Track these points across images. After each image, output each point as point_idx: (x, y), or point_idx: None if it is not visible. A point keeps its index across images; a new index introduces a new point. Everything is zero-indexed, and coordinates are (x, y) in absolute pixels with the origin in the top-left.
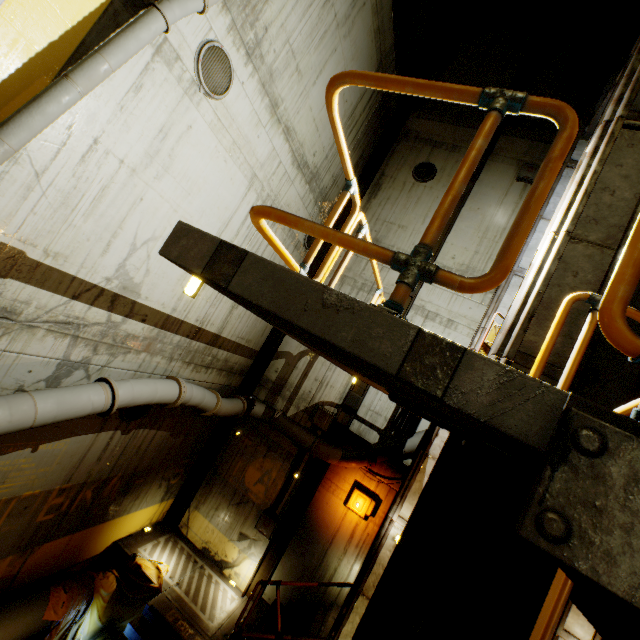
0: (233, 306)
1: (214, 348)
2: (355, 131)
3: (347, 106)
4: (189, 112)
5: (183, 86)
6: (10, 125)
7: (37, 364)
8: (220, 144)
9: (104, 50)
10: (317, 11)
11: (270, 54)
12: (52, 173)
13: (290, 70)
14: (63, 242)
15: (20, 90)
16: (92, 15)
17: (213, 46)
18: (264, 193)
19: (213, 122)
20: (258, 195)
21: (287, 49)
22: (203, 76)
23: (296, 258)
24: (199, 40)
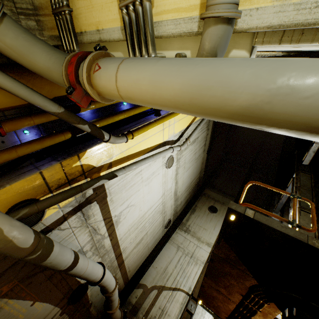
0: (135, 246)
1: (118, 268)
2: (190, 188)
3: (191, 180)
4: (160, 170)
5: (162, 163)
6: (138, 163)
7: (75, 246)
8: (162, 180)
9: (161, 153)
10: (192, 155)
11: (181, 161)
12: (128, 175)
13: (183, 166)
14: (116, 197)
15: (137, 155)
16: (157, 145)
17: (172, 156)
18: (164, 200)
19: (163, 174)
20: (162, 200)
21: (184, 161)
22: (167, 162)
23: (160, 231)
24: (170, 154)
